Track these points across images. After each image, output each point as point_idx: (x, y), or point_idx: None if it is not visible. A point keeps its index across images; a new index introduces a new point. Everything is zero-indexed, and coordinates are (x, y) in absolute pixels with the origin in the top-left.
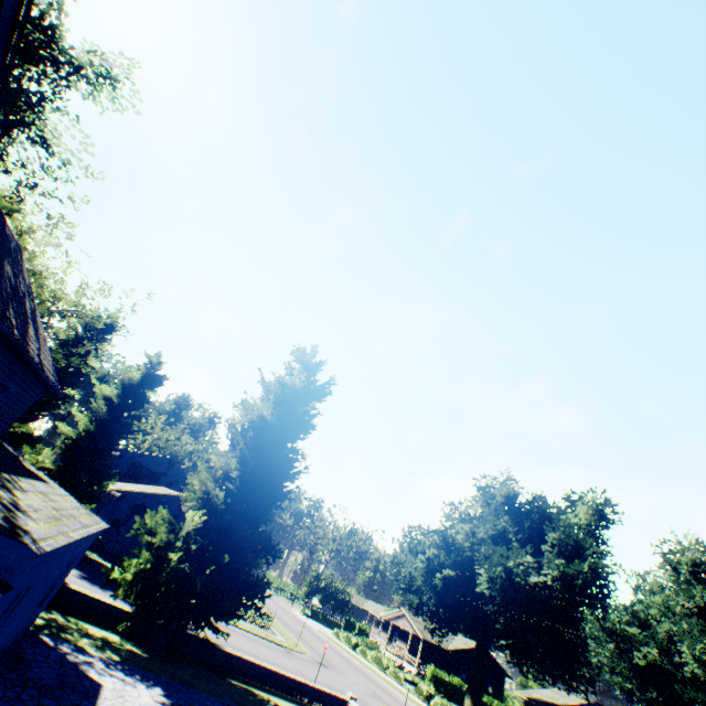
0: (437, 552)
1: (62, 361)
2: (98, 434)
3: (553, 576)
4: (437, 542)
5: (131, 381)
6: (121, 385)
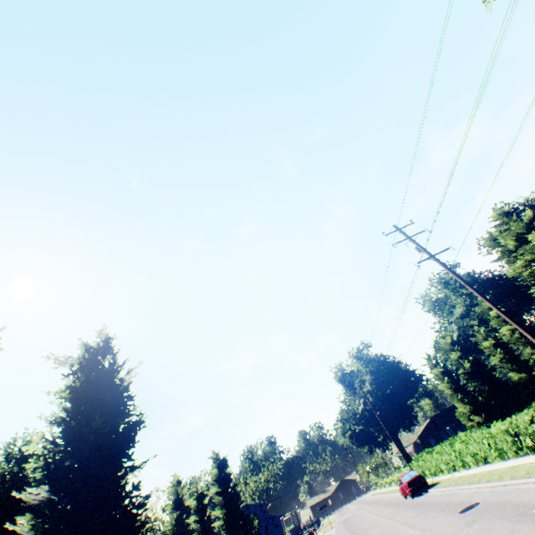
0: (341, 429)
1: (168, 533)
2: (204, 534)
3: (364, 401)
4: (341, 422)
5: (195, 505)
6: (194, 511)
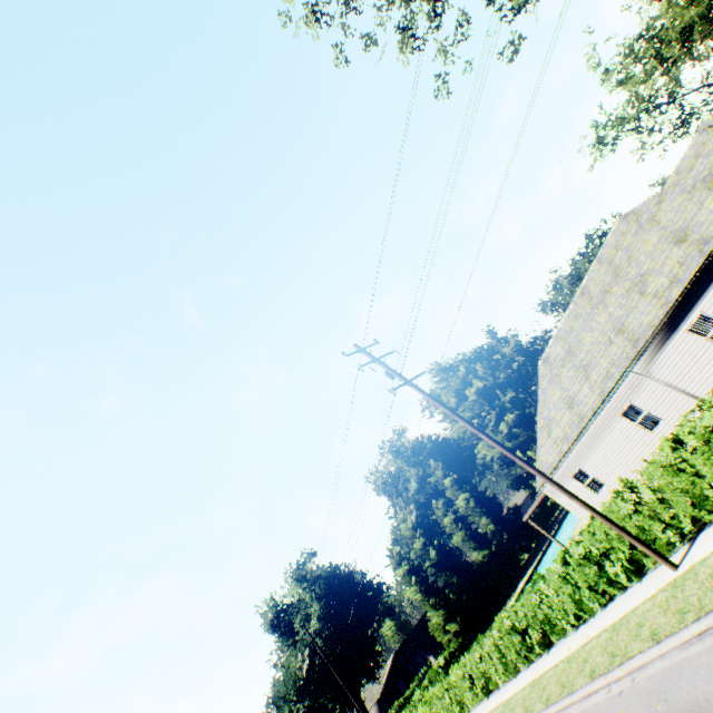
0: None
1: None
2: None
3: (311, 651)
4: (276, 707)
5: None
6: None
